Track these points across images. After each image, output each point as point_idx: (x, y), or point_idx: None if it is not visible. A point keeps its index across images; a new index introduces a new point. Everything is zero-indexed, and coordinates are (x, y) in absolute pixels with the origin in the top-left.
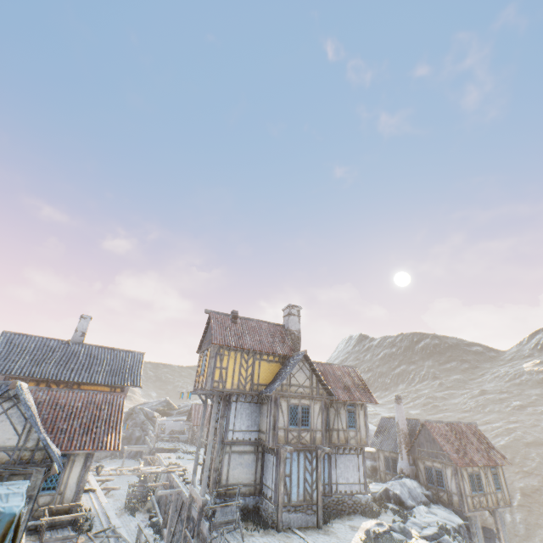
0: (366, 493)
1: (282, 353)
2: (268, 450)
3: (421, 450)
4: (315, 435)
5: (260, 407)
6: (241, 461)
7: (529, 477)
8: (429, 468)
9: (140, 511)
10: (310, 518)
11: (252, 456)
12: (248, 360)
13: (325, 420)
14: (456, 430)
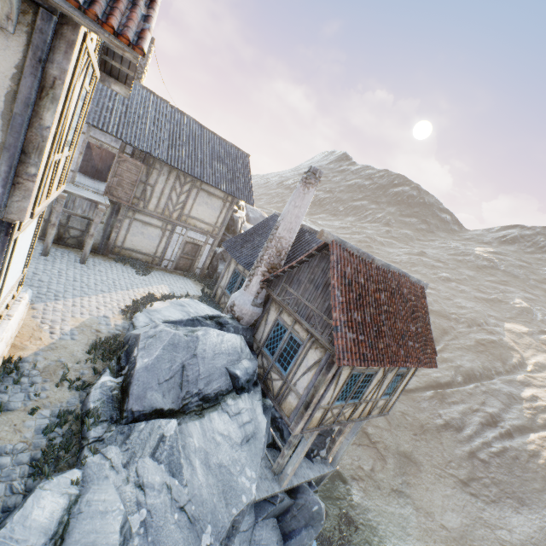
0: None
1: None
2: None
3: (288, 292)
4: None
5: None
6: None
7: None
8: (283, 328)
9: None
10: None
11: None
12: None
13: None
14: (390, 286)
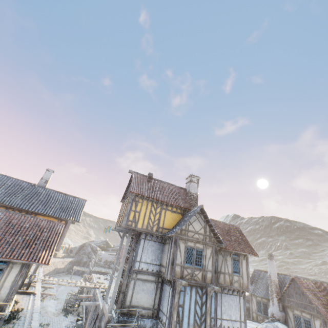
0: None
1: (183, 206)
2: (166, 281)
3: (290, 300)
4: (206, 274)
5: (163, 246)
6: (143, 287)
7: None
8: (298, 317)
9: (72, 313)
10: None
11: (153, 284)
12: (156, 208)
13: (215, 263)
14: (321, 288)
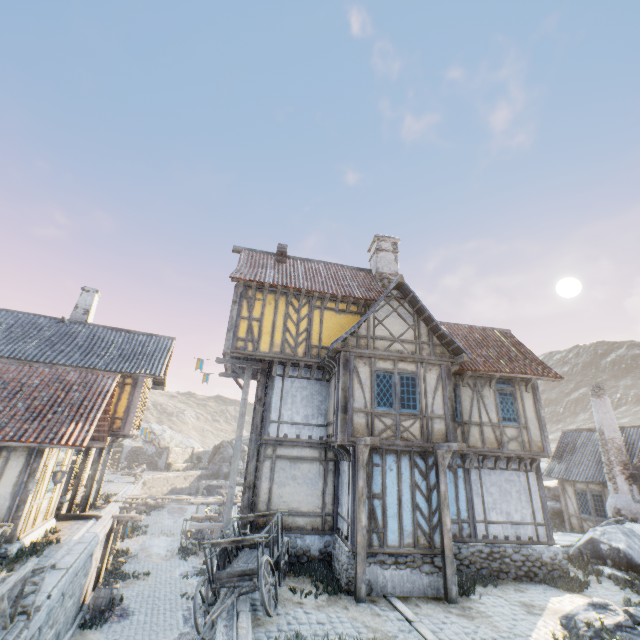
0: (552, 543)
1: (361, 297)
2: (341, 454)
3: None
4: (430, 426)
5: (328, 387)
6: (295, 473)
7: None
8: None
9: (198, 554)
10: (429, 581)
11: (315, 466)
12: (299, 308)
13: (450, 400)
14: None
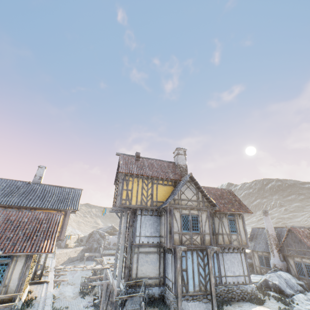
0: (251, 283)
1: (173, 178)
2: (167, 250)
3: (289, 250)
4: (204, 238)
5: (160, 219)
6: (147, 259)
7: None
8: (299, 263)
9: (89, 294)
10: (206, 306)
11: (155, 255)
12: (147, 184)
13: (211, 226)
14: None
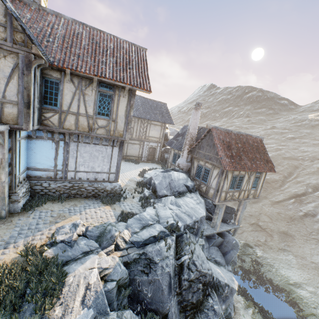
0: (116, 182)
1: None
2: None
3: (199, 152)
4: None
5: None
6: None
7: (275, 174)
8: (201, 167)
9: None
10: None
11: None
12: None
13: (27, 90)
14: (242, 140)
